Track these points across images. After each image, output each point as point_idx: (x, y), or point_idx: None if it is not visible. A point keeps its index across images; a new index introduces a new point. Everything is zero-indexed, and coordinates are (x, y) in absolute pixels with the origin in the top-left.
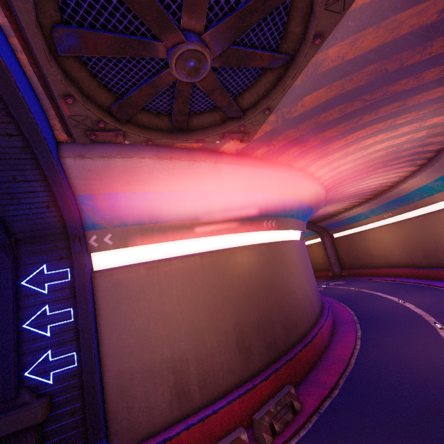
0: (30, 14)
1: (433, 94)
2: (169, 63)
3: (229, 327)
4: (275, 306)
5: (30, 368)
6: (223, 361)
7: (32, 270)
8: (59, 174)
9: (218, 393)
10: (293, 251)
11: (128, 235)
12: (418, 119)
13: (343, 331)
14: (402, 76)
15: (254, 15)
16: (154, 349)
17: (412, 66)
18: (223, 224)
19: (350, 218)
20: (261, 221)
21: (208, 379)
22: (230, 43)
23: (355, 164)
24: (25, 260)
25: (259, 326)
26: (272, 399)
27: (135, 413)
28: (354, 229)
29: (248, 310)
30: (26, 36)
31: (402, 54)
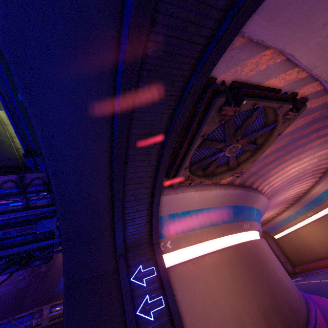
0: (197, 145)
1: (316, 142)
2: (225, 150)
3: (255, 309)
4: (276, 291)
5: None
6: None
7: (135, 269)
8: (159, 204)
9: None
10: (265, 246)
11: (179, 240)
12: (312, 154)
13: None
14: (301, 138)
15: (257, 132)
16: None
17: (305, 134)
18: (224, 228)
19: (283, 220)
20: (242, 225)
21: None
22: (247, 141)
23: (282, 181)
24: (130, 263)
25: (274, 309)
26: None
27: None
28: (289, 229)
29: (261, 294)
30: (190, 151)
31: (300, 131)
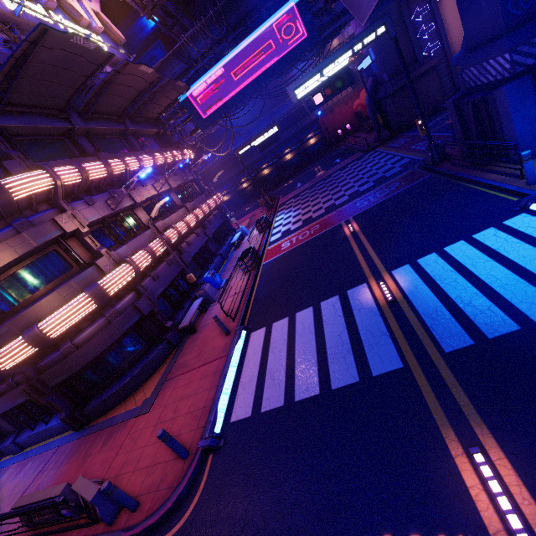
0: None
1: None
2: None
3: None
4: None
5: (424, 52)
6: None
7: (413, 12)
8: None
9: None
10: None
11: None
12: None
13: None
14: None
15: None
16: None
17: None
18: None
19: None
20: None
21: None
22: None
23: None
24: (409, 9)
25: None
26: None
27: None
28: None
29: None
30: None
31: None
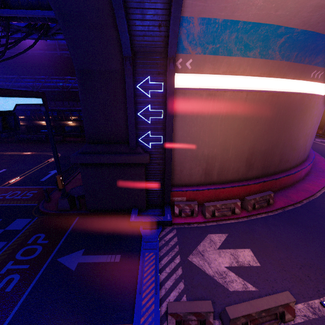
0: None
1: None
2: None
3: (246, 149)
4: (281, 145)
5: (141, 137)
6: (234, 166)
7: (142, 78)
8: None
9: (226, 180)
10: (318, 106)
11: (203, 63)
12: None
13: (317, 176)
14: None
15: None
16: (199, 148)
17: None
18: (278, 67)
19: None
20: (311, 70)
21: (223, 172)
22: None
23: None
24: (138, 70)
25: (264, 154)
26: (258, 194)
27: (183, 174)
28: None
29: (262, 142)
30: None
31: None
